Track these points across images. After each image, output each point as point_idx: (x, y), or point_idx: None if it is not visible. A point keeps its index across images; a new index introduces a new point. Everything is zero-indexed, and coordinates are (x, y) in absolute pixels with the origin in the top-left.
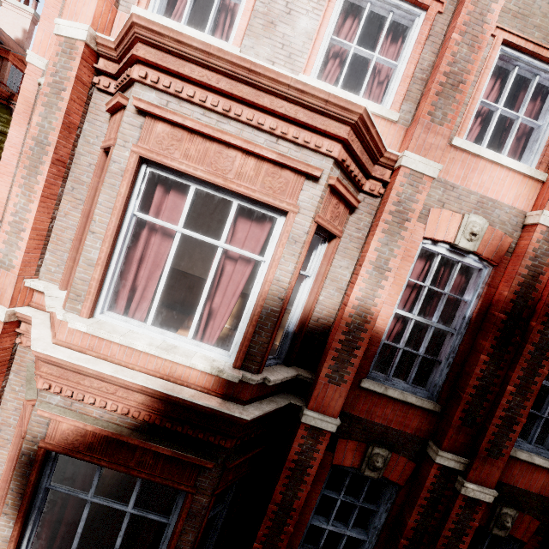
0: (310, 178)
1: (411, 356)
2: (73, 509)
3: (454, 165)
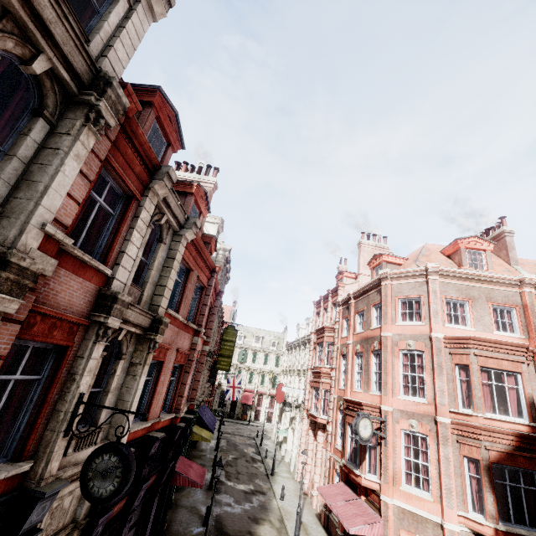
0: (522, 363)
1: None
2: (499, 494)
3: None
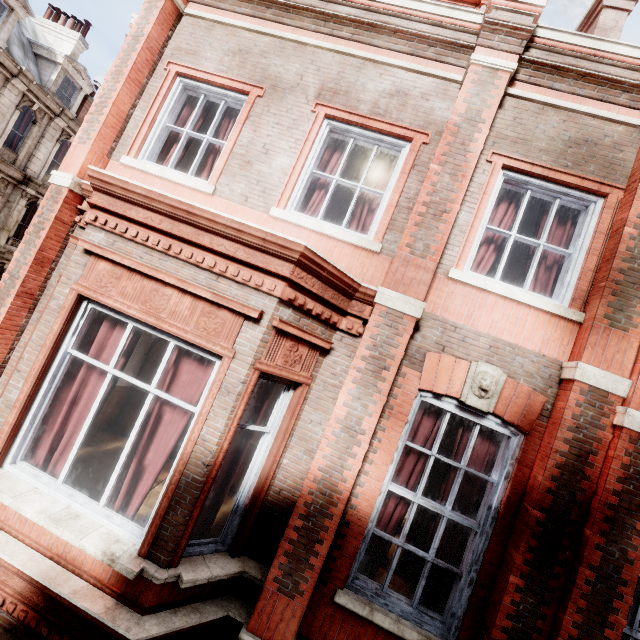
0: (250, 319)
1: (422, 558)
2: None
3: (454, 301)
